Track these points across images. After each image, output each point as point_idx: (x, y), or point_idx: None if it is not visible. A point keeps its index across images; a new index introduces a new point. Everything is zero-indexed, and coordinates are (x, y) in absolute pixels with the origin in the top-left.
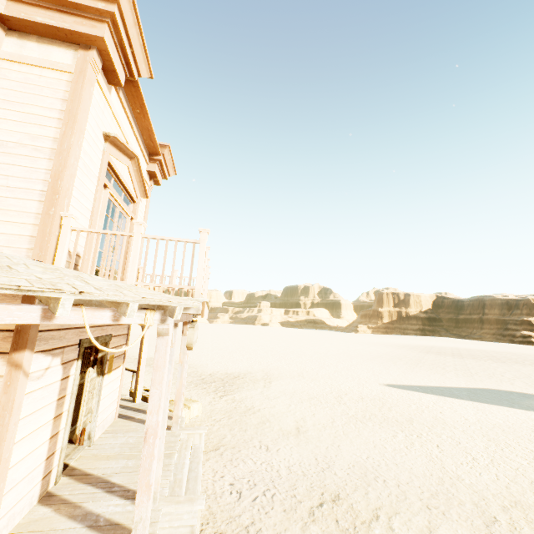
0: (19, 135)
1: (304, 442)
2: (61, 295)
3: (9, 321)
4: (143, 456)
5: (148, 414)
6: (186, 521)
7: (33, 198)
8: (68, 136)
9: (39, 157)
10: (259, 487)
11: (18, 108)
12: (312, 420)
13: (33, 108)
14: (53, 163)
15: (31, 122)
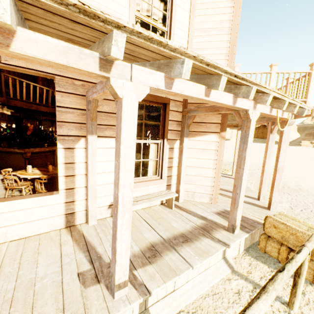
0: (212, 23)
1: (311, 195)
2: (287, 100)
3: (264, 112)
4: (276, 178)
5: (279, 161)
6: (279, 209)
7: (222, 58)
8: (237, 17)
9: (222, 34)
10: (299, 207)
11: (210, 6)
12: (306, 186)
13: (217, 3)
14: (230, 36)
15: (217, 13)
